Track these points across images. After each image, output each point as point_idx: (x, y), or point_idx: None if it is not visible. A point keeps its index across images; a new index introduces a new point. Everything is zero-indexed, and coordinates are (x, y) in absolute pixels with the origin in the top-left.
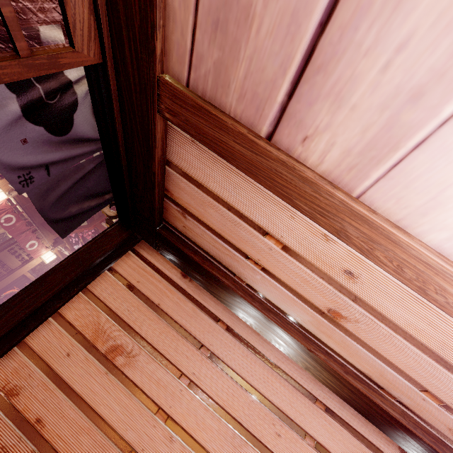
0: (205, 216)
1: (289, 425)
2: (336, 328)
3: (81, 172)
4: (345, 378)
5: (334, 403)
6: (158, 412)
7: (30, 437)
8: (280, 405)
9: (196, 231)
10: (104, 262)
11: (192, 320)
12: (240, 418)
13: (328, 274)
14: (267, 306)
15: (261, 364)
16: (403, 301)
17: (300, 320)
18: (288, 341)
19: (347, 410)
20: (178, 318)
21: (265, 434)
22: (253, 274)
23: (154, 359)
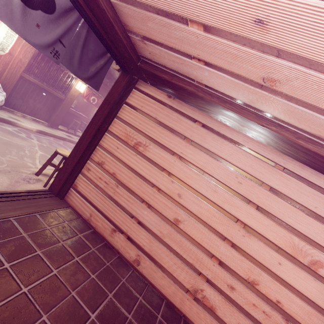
0: (151, 33)
1: (249, 178)
2: (276, 96)
3: (81, 39)
4: (295, 142)
5: (293, 166)
6: (163, 171)
7: (113, 179)
8: (243, 167)
9: (156, 53)
10: (121, 99)
11: (177, 123)
12: (212, 174)
13: (244, 36)
14: (224, 99)
15: (229, 144)
16: (320, 27)
17: (250, 102)
18: (245, 124)
19: (306, 171)
20: (168, 123)
21: (230, 182)
22: (203, 73)
23: (158, 147)
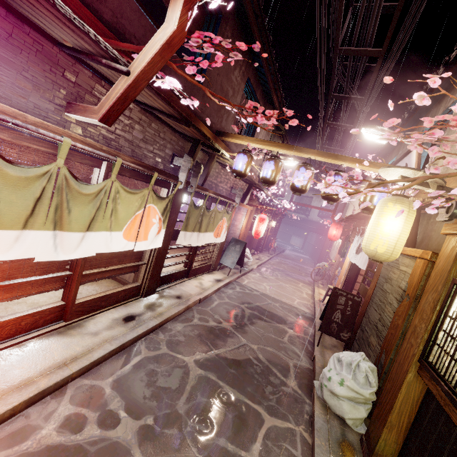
0: None
1: None
2: None
3: (355, 246)
4: None
5: None
6: None
7: None
8: None
9: None
10: None
11: None
12: None
13: None
14: None
15: None
16: None
17: None
18: None
19: None
20: None
21: None
22: None
23: None
